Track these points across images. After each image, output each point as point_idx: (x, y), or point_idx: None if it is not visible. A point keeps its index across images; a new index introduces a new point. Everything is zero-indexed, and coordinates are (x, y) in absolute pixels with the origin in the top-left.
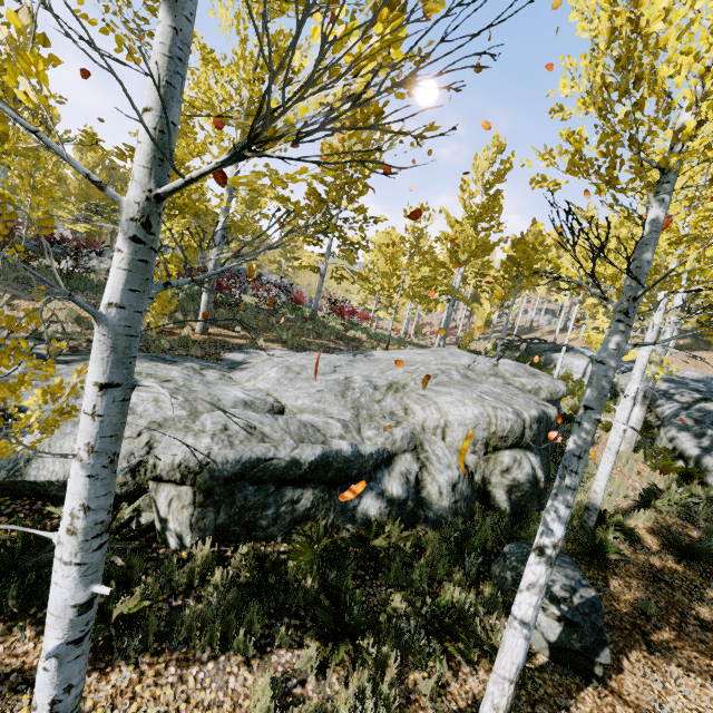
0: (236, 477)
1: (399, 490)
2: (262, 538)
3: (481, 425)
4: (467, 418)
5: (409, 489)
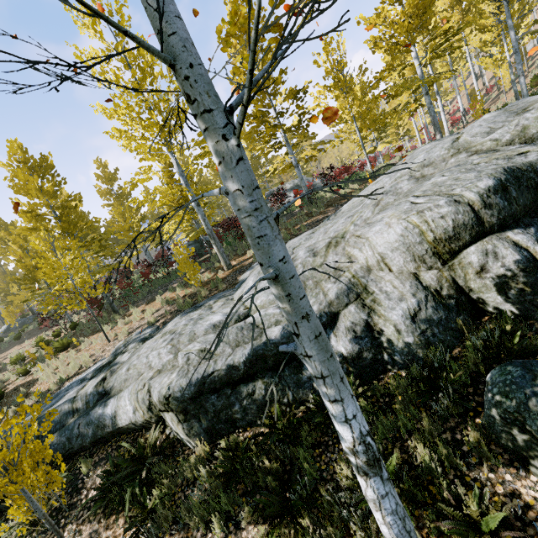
0: (197, 394)
1: (347, 347)
2: (247, 425)
3: (412, 240)
4: (392, 242)
5: (359, 341)
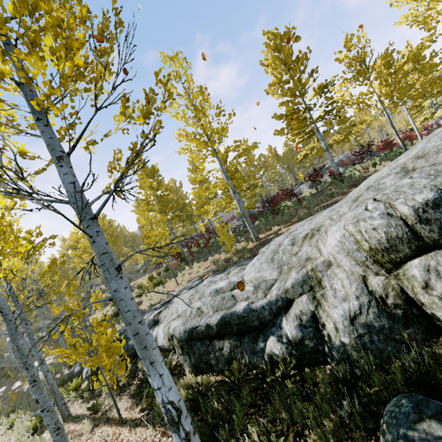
0: (189, 339)
1: (292, 332)
2: (220, 371)
3: (350, 246)
4: (333, 246)
5: (303, 329)
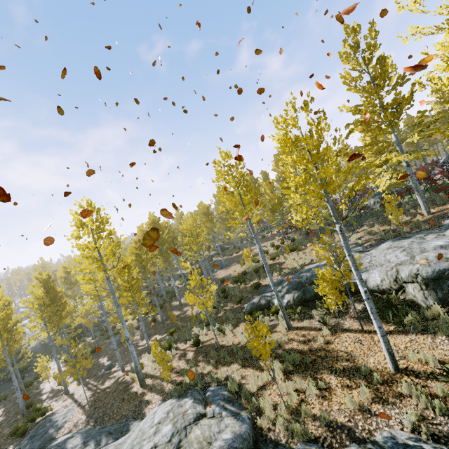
0: (437, 278)
1: None
2: None
3: None
4: None
5: None
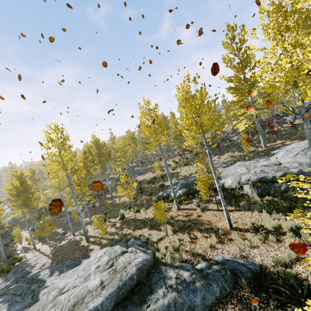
0: (259, 182)
1: None
2: (274, 197)
3: None
4: None
5: None
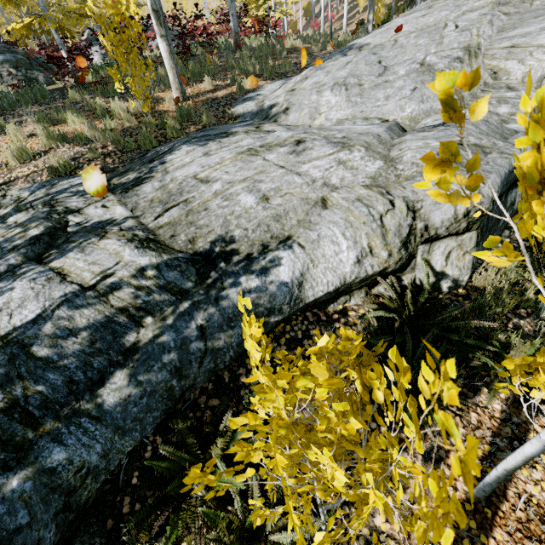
0: None
1: None
2: (484, 249)
3: None
4: None
5: None
